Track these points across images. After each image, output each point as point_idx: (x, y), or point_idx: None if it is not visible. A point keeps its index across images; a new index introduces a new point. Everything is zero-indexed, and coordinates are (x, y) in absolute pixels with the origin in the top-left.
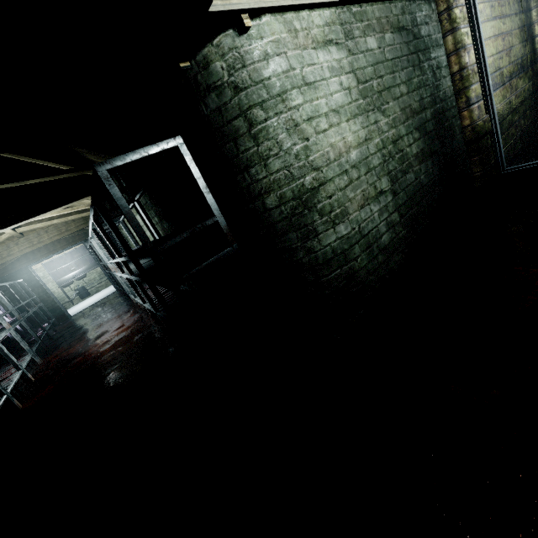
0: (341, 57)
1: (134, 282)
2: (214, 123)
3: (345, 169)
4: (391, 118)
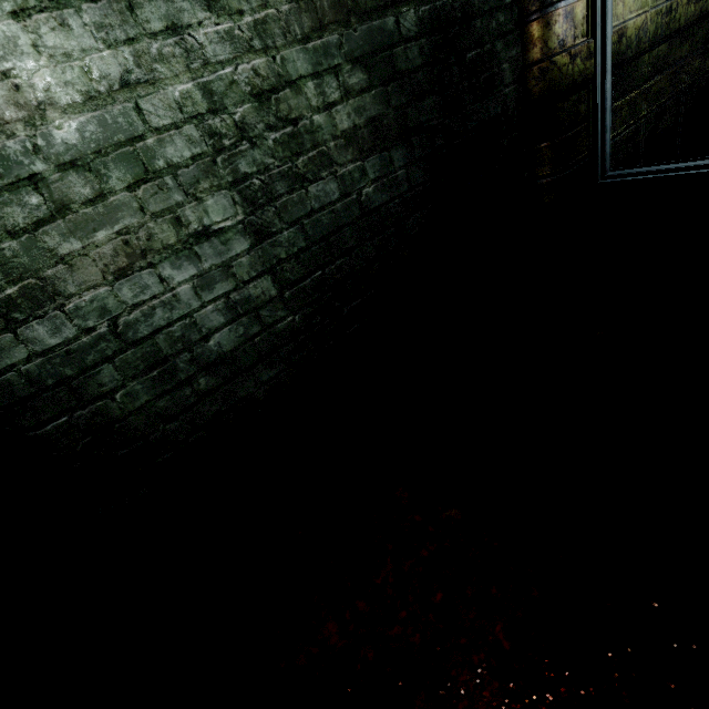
0: None
1: None
2: None
3: (31, 173)
4: (248, 19)
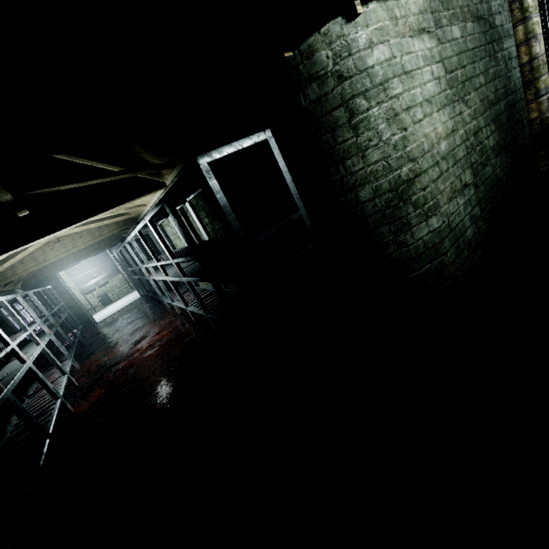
0: (432, 46)
1: (186, 283)
2: (312, 114)
3: (437, 160)
4: (472, 109)
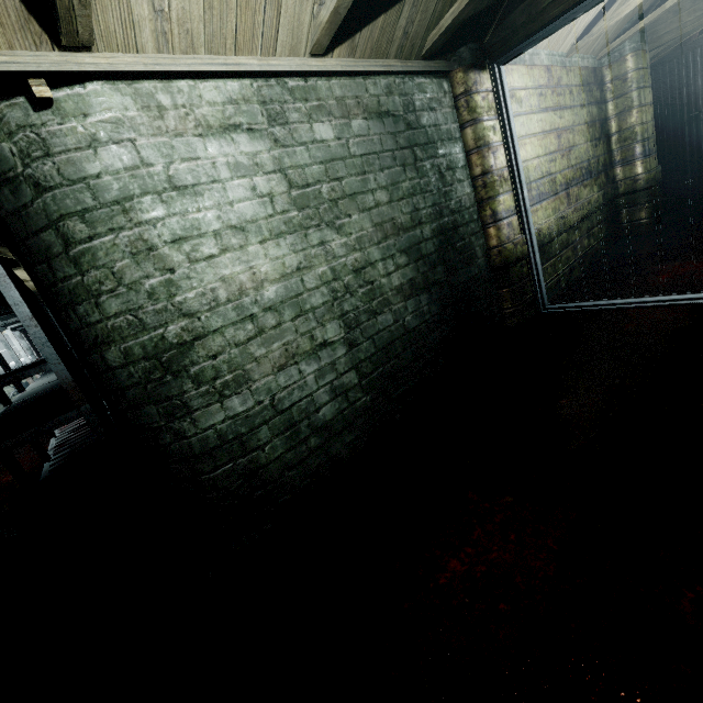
0: (258, 150)
1: None
2: (15, 231)
3: (251, 313)
4: (354, 236)
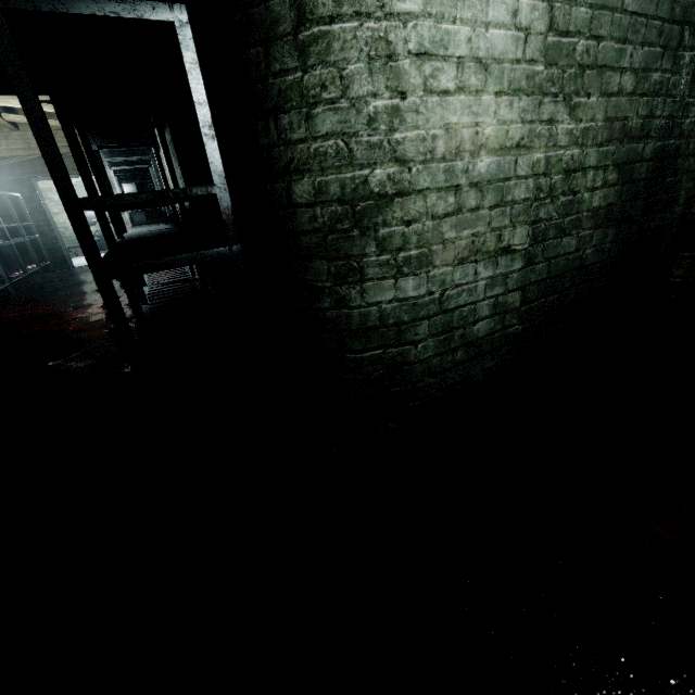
0: None
1: None
2: None
3: (458, 183)
4: (582, 125)
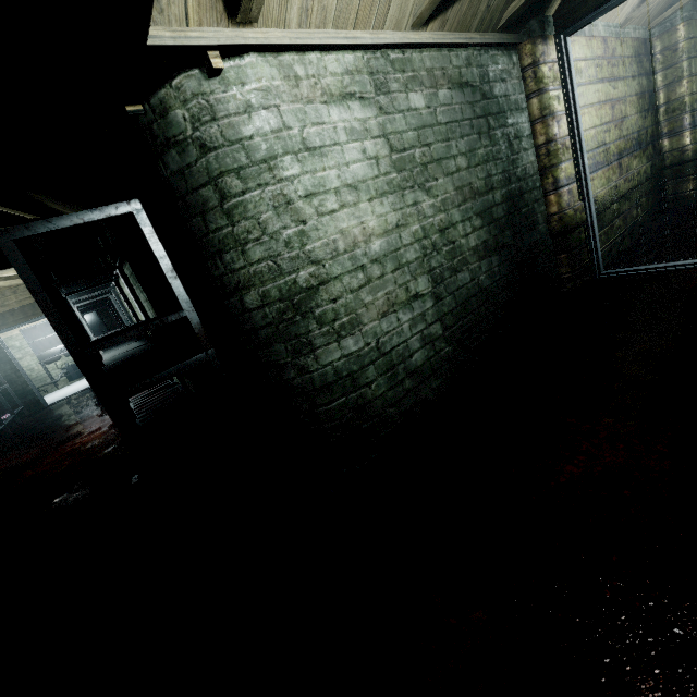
0: (367, 116)
1: None
2: (176, 188)
3: (362, 264)
4: (439, 198)
